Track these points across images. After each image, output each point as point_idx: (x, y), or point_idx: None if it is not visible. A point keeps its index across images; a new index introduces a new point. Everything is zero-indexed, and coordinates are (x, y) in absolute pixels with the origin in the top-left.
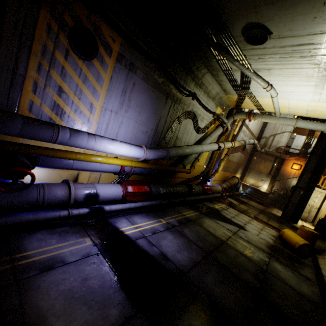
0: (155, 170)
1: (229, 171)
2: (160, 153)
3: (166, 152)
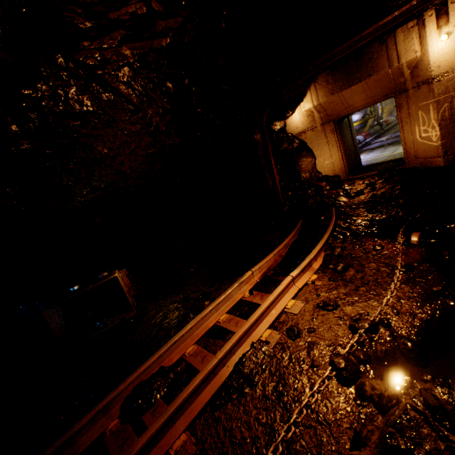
0: (361, 124)
1: (388, 104)
2: (362, 112)
3: (364, 110)
